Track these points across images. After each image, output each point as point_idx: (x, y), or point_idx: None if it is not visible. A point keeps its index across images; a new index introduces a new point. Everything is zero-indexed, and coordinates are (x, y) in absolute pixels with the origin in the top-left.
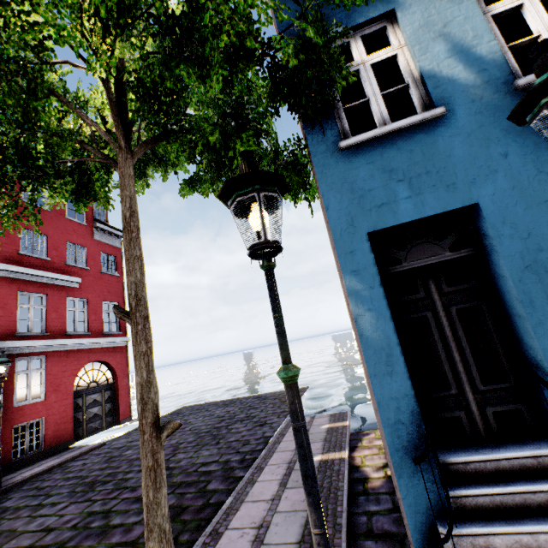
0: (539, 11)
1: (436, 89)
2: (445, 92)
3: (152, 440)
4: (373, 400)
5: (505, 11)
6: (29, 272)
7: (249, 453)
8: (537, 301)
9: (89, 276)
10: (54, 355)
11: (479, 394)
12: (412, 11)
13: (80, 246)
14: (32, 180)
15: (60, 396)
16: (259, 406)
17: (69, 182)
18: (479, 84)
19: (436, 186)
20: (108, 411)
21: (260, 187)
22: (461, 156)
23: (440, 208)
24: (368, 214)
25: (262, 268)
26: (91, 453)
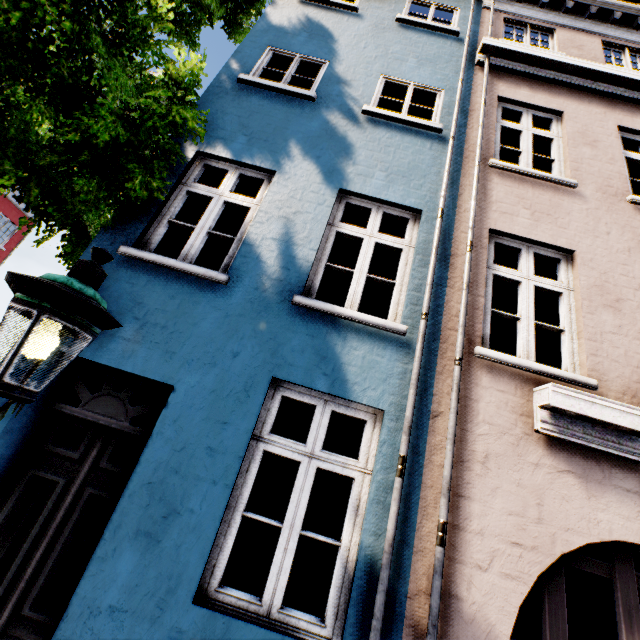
0: (368, 253)
1: (242, 257)
2: (246, 265)
3: None
4: None
5: (350, 235)
6: None
7: None
8: (124, 529)
9: None
10: None
11: (19, 618)
12: (286, 183)
13: None
14: None
15: None
16: None
17: None
18: (274, 277)
19: (159, 344)
20: None
21: None
22: (205, 331)
23: (141, 369)
24: None
25: None
26: None
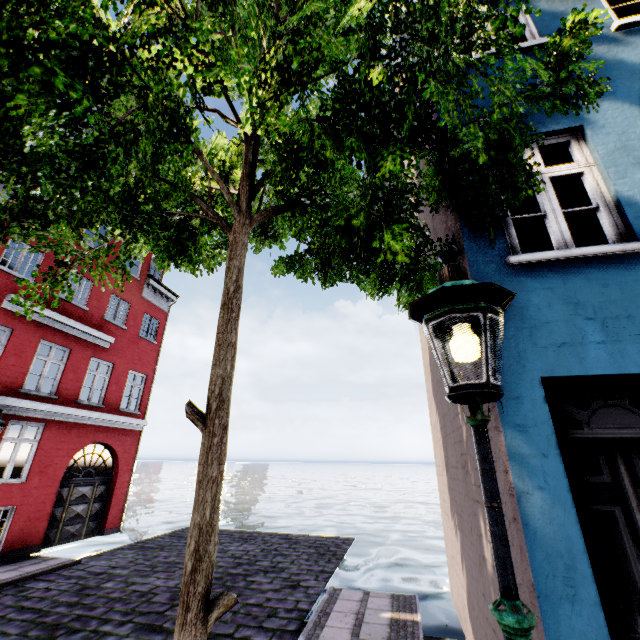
0: None
1: (638, 219)
2: None
3: (197, 624)
4: (540, 637)
5: None
6: (61, 320)
7: (278, 633)
8: None
9: (124, 337)
10: (55, 426)
11: None
12: (605, 131)
13: (124, 301)
14: (132, 226)
15: (44, 481)
16: (289, 553)
17: (172, 237)
18: None
19: None
20: (94, 513)
21: (486, 306)
22: None
23: None
24: (543, 352)
25: (471, 421)
26: (59, 572)
